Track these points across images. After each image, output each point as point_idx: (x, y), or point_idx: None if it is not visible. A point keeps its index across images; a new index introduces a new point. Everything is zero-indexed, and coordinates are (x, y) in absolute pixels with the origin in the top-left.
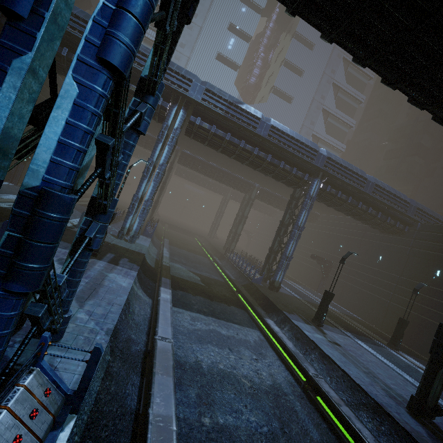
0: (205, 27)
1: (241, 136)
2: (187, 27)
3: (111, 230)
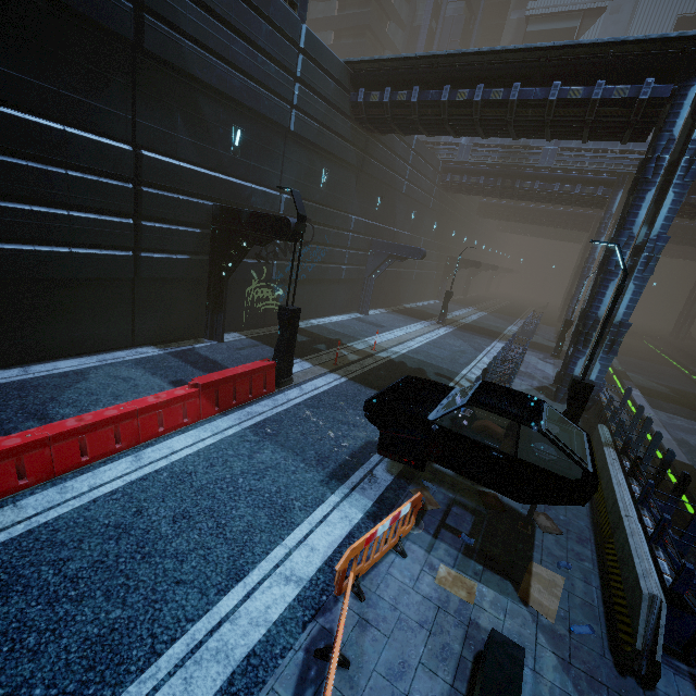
0: None
1: None
2: (609, 13)
3: (542, 336)
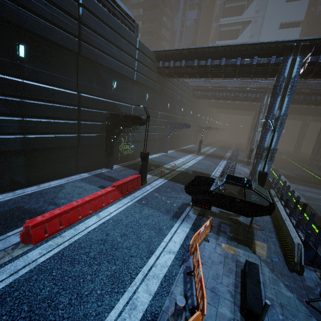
0: (266, 14)
1: (311, 93)
2: (253, 23)
3: (241, 156)
